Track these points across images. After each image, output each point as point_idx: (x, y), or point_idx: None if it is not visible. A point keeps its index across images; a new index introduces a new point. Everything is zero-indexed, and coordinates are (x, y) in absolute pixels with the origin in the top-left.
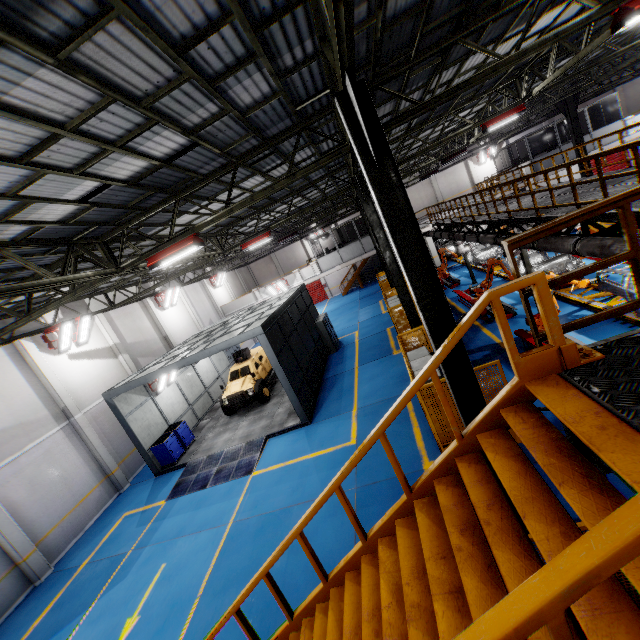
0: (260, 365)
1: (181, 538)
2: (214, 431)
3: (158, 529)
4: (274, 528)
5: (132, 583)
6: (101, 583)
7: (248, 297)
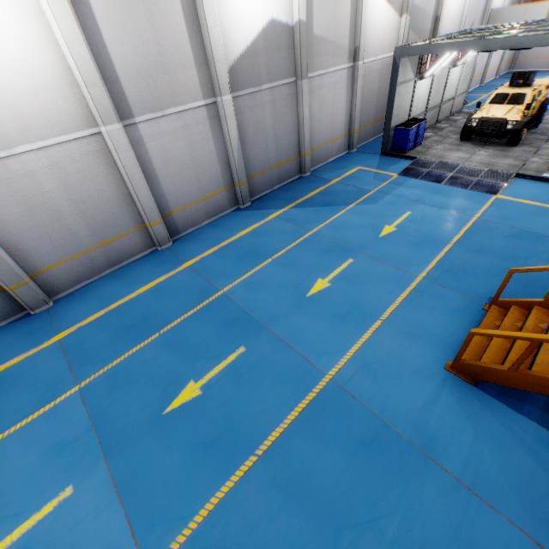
0: (533, 101)
1: (422, 204)
2: (443, 145)
3: (396, 189)
4: (532, 242)
5: (383, 209)
6: (354, 197)
7: (538, 8)
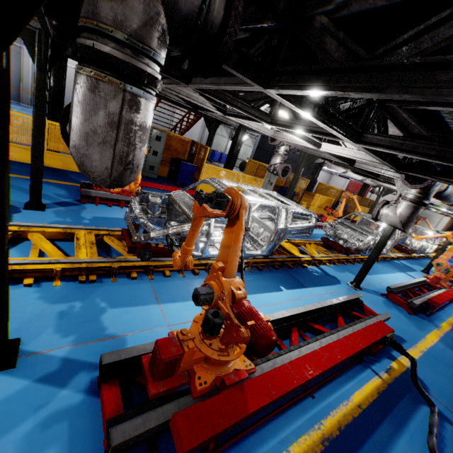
0: None
1: None
2: None
3: None
4: None
5: None
6: None
7: None
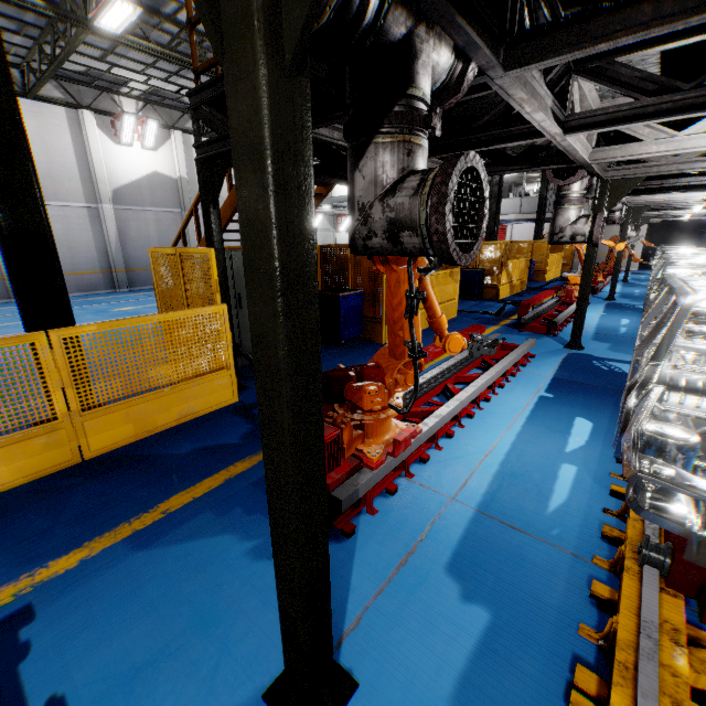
0: None
1: None
2: None
3: None
4: None
5: None
6: None
7: None
